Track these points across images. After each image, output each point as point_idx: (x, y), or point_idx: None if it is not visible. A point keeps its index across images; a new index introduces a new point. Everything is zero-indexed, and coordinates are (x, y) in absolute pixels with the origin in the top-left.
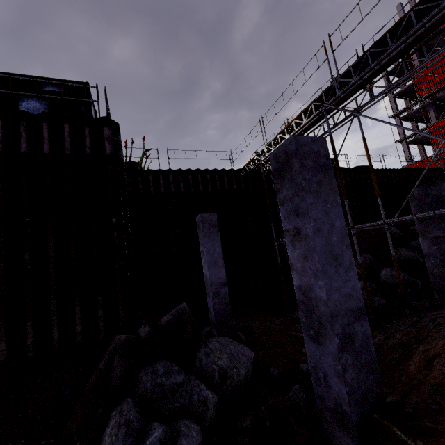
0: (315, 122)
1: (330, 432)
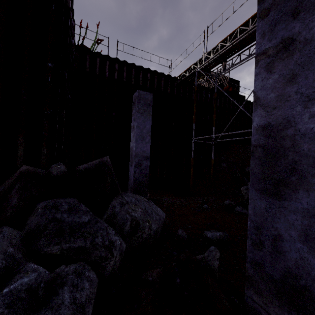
0: (254, 38)
1: (261, 305)
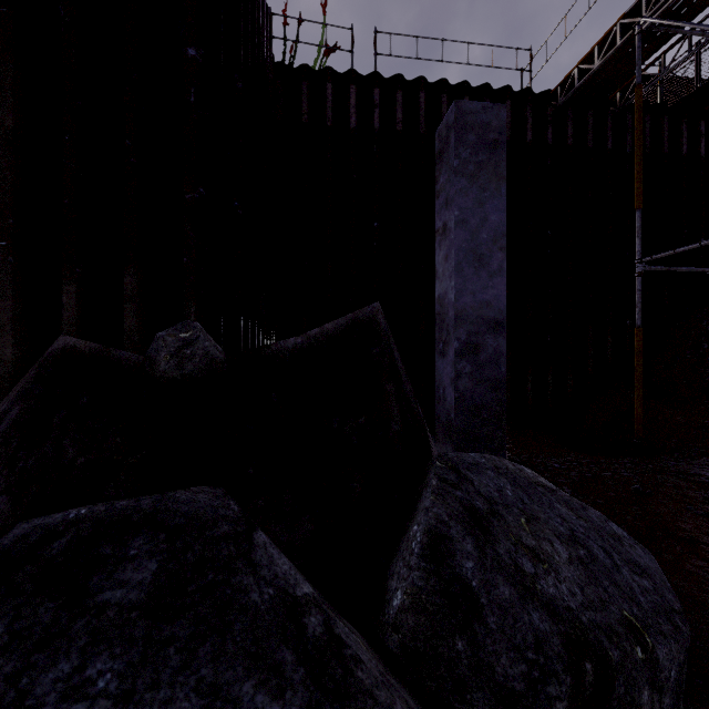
0: None
1: None
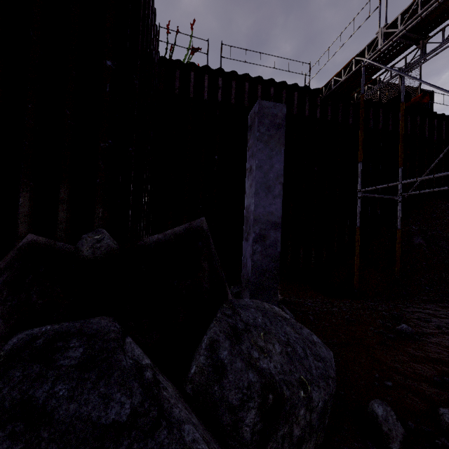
0: None
1: None
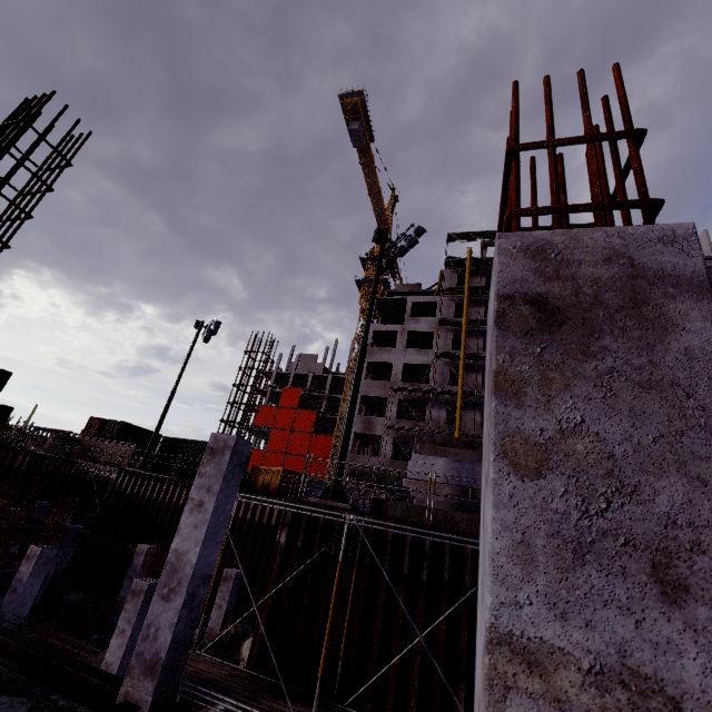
0: None
1: None
